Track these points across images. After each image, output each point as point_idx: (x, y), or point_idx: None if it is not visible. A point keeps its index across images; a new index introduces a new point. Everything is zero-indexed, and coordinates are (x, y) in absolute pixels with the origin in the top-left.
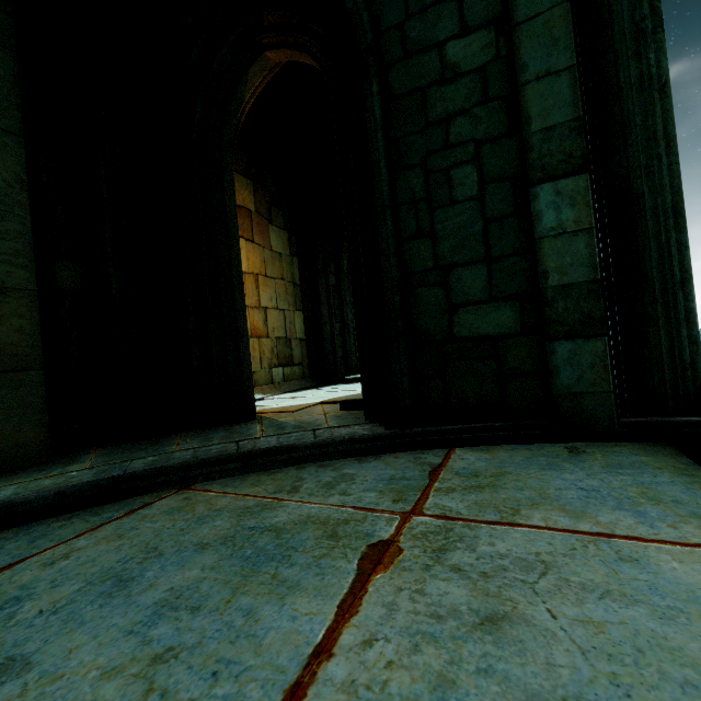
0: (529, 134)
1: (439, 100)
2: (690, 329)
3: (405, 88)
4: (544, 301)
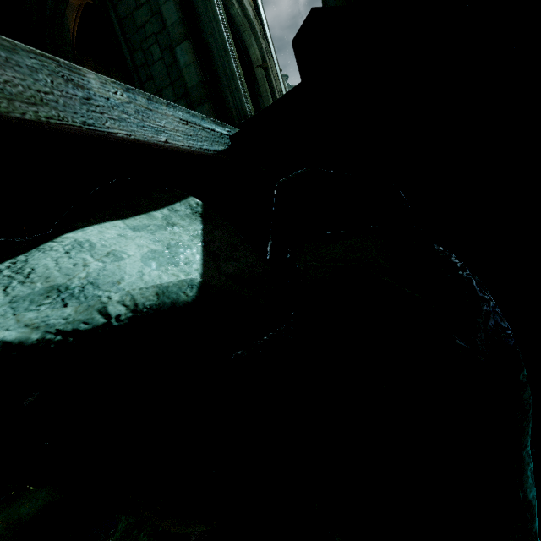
0: (168, 27)
1: (138, 17)
2: (238, 94)
3: (126, 13)
4: (189, 94)
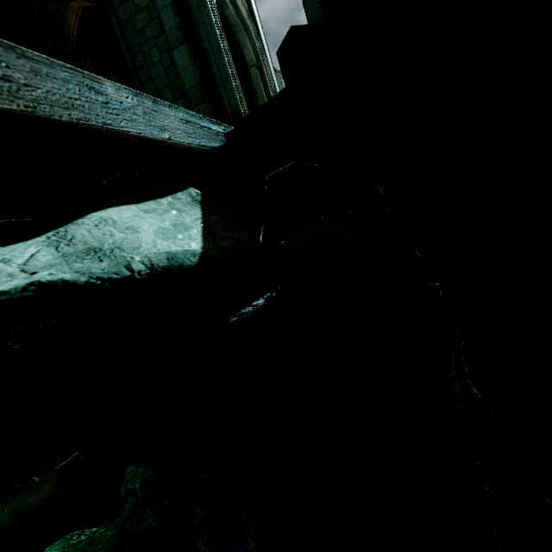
0: (166, 32)
1: (138, 22)
2: (232, 94)
3: (126, 18)
4: (187, 95)
